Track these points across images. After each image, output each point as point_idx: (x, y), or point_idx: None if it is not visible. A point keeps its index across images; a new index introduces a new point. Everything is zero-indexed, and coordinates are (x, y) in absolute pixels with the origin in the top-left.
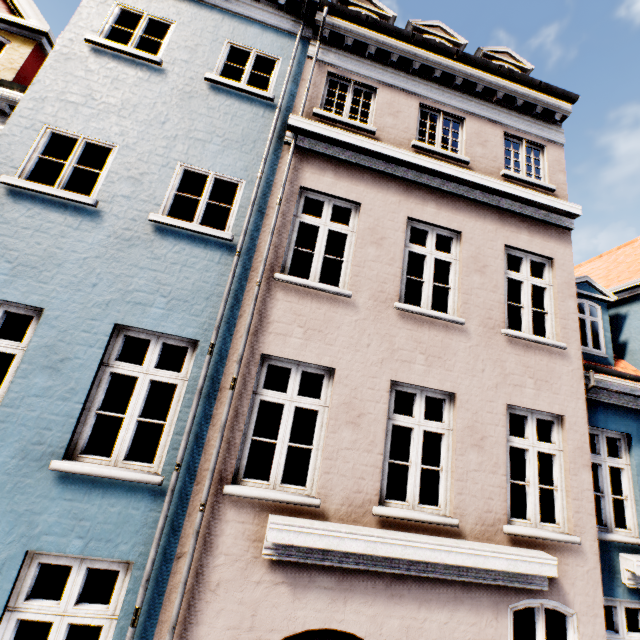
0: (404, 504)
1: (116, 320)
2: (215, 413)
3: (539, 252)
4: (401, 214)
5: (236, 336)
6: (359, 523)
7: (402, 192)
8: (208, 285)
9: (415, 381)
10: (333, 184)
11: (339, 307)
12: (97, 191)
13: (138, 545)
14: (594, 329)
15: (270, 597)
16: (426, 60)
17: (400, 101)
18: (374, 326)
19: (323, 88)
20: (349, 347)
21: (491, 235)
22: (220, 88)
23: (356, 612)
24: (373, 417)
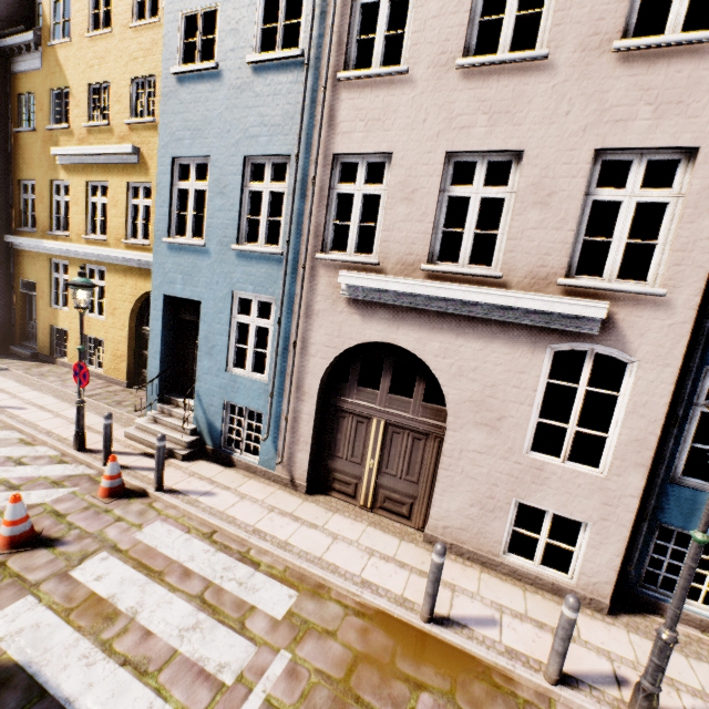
0: (454, 265)
1: (244, 153)
2: (306, 207)
3: None
4: None
5: (314, 144)
6: (410, 277)
7: None
8: (291, 106)
9: (473, 147)
10: None
11: (396, 89)
12: (216, 55)
13: (277, 289)
14: None
15: (349, 321)
16: None
17: None
18: (432, 98)
19: None
20: (405, 128)
21: None
22: None
23: (406, 335)
24: (426, 191)
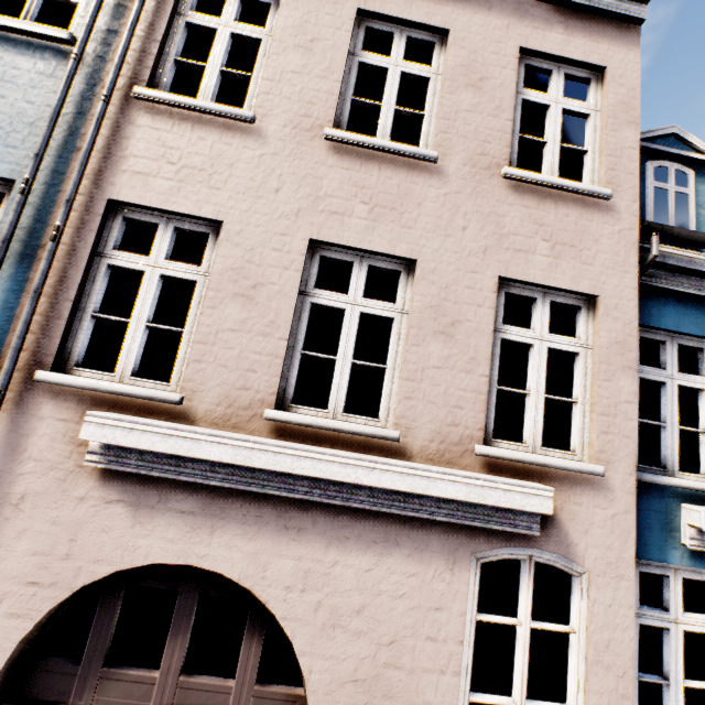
0: (320, 411)
1: None
2: (33, 277)
3: (580, 58)
4: (348, 5)
5: (72, 175)
6: (242, 430)
7: None
8: (34, 106)
9: (349, 241)
10: None
11: (235, 137)
12: None
13: None
14: (681, 205)
15: (99, 519)
16: None
17: None
18: (289, 164)
19: None
20: (246, 192)
21: (498, 34)
22: None
23: (228, 547)
24: (277, 289)
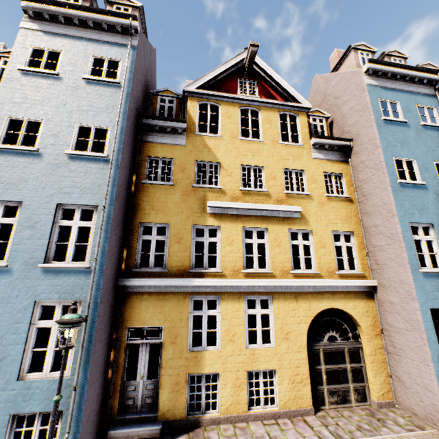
0: None
1: None
2: None
3: None
4: None
5: None
6: None
7: None
8: None
9: None
10: None
11: None
12: (420, 179)
13: None
14: None
15: None
16: None
17: None
18: None
19: None
20: None
21: None
22: (426, 127)
23: None
24: None
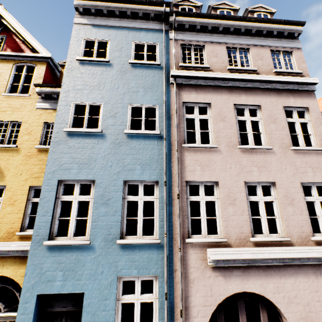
0: (263, 235)
1: (123, 179)
2: (173, 210)
3: (300, 106)
4: (230, 103)
5: (173, 175)
6: (245, 246)
7: (228, 93)
8: (155, 156)
9: (255, 180)
10: (196, 97)
11: (213, 153)
12: (100, 125)
13: (158, 268)
14: None
15: (216, 282)
16: (225, 25)
17: (217, 48)
18: (231, 158)
19: (180, 52)
20: (222, 170)
21: (275, 103)
22: (136, 65)
23: (253, 283)
24: (240, 199)
